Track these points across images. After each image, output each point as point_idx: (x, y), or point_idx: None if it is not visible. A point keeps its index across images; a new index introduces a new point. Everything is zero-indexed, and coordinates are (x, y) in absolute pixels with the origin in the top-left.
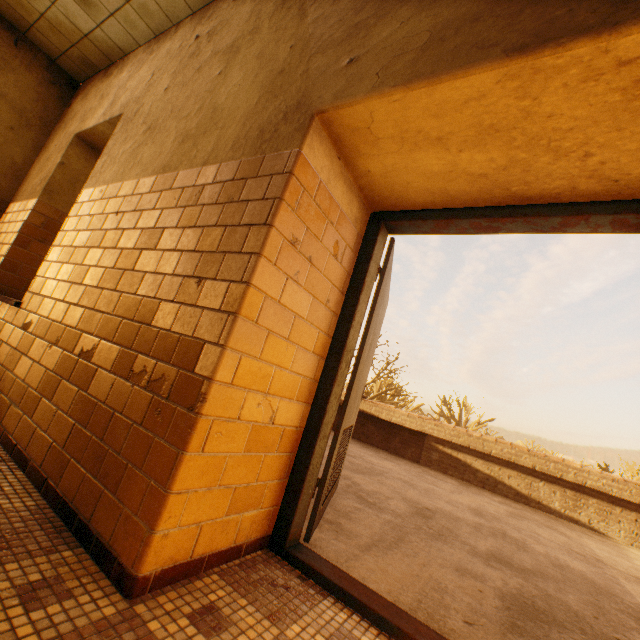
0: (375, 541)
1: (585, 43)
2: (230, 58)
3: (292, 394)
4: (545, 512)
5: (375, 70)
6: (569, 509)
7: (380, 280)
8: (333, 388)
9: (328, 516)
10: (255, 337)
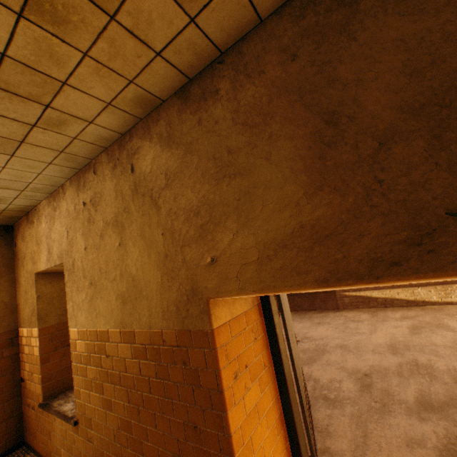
0: (354, 452)
1: (364, 285)
2: (120, 232)
3: (275, 438)
4: (430, 305)
5: (233, 273)
6: (443, 297)
7: (282, 315)
8: (293, 410)
9: (319, 444)
10: (247, 451)
